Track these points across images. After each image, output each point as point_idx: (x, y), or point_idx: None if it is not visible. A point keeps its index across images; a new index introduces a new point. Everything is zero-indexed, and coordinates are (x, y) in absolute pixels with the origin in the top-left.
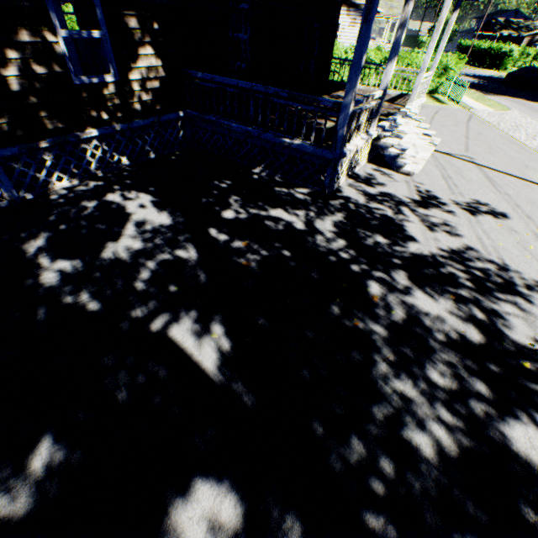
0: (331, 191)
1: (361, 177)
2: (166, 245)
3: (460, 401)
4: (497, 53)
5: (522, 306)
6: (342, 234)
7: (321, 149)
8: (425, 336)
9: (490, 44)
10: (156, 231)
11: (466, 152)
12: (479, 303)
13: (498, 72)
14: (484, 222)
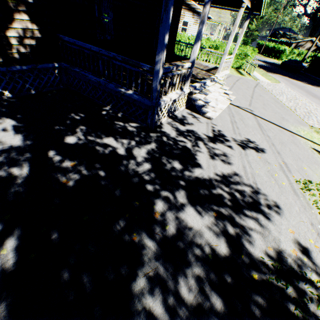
0: (153, 127)
1: (178, 118)
2: (6, 162)
3: (196, 316)
4: (277, 50)
5: (262, 222)
6: (150, 159)
7: (144, 98)
8: (185, 250)
9: (274, 45)
10: (4, 150)
11: (249, 106)
12: (233, 219)
13: (278, 61)
14: (250, 155)
